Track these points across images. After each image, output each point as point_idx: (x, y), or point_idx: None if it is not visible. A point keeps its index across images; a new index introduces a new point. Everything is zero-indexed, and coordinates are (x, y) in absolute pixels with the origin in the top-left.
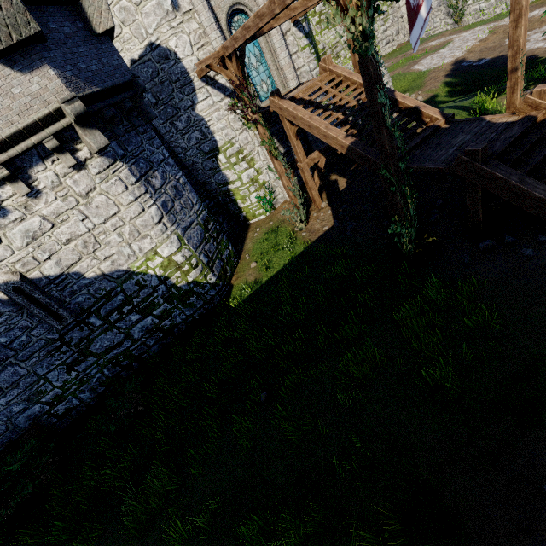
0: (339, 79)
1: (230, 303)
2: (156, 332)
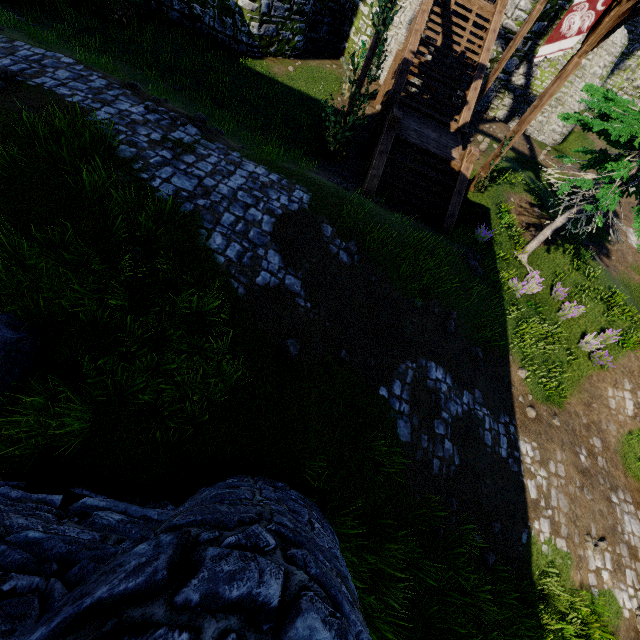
0: (485, 24)
1: (245, 60)
2: (186, 4)
